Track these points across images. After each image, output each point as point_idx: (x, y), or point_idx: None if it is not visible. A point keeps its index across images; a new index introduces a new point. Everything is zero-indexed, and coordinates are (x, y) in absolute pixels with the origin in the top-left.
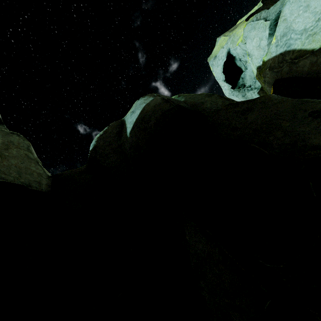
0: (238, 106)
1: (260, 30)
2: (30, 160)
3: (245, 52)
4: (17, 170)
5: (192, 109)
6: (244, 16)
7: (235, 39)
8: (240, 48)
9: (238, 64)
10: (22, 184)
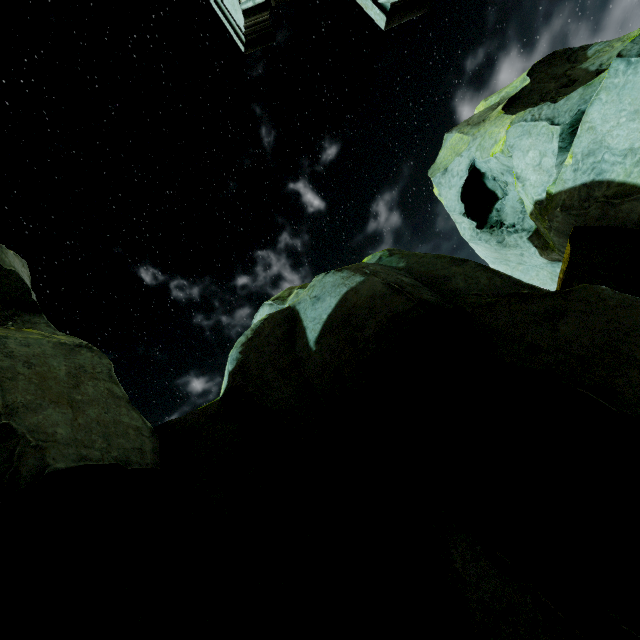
0: (535, 302)
1: (541, 139)
2: (118, 402)
3: (506, 168)
4: (102, 431)
5: (445, 304)
6: (493, 96)
7: (487, 144)
8: (497, 161)
9: (491, 186)
10: (117, 463)
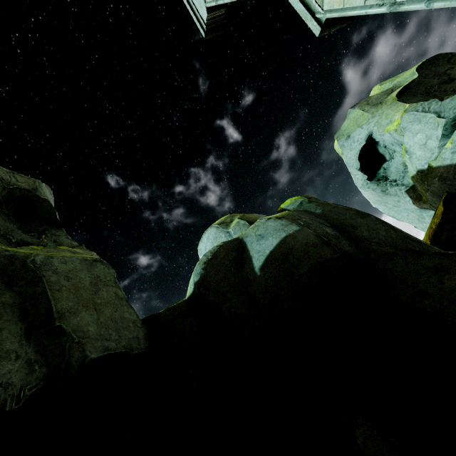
0: (425, 258)
1: (428, 126)
2: (121, 302)
3: (396, 141)
4: (115, 326)
5: (359, 254)
6: (387, 82)
7: (383, 122)
8: (390, 136)
9: (381, 151)
10: (125, 350)
